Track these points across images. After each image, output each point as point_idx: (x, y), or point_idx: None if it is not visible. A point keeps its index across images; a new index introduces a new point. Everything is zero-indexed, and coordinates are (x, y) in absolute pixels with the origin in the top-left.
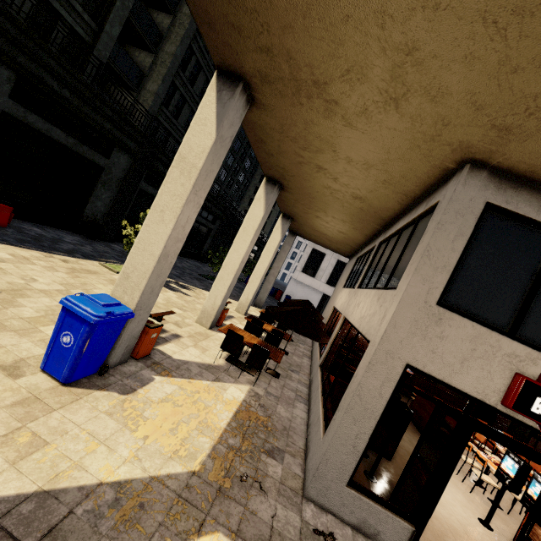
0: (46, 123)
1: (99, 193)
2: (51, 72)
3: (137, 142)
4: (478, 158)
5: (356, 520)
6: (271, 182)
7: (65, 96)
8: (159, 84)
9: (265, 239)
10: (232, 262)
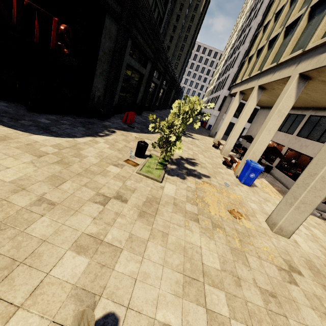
0: (134, 61)
1: (141, 90)
2: (140, 32)
3: (154, 54)
4: None
5: (322, 210)
6: (261, 88)
7: (140, 42)
8: (149, 1)
9: (179, 86)
10: (239, 128)
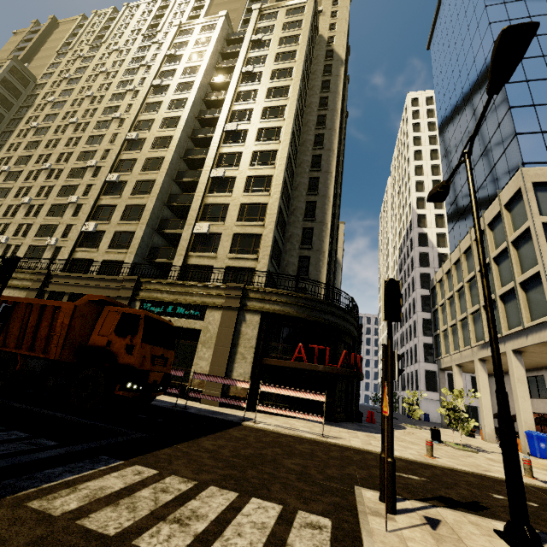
0: None
1: None
2: None
3: None
4: None
5: None
6: (481, 360)
7: None
8: None
9: None
10: (487, 404)
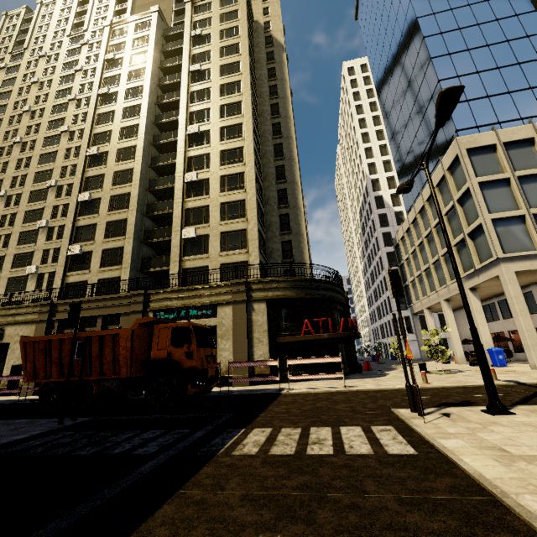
0: None
1: None
2: None
3: None
4: (535, 282)
5: None
6: (446, 301)
7: None
8: None
9: None
10: (455, 335)
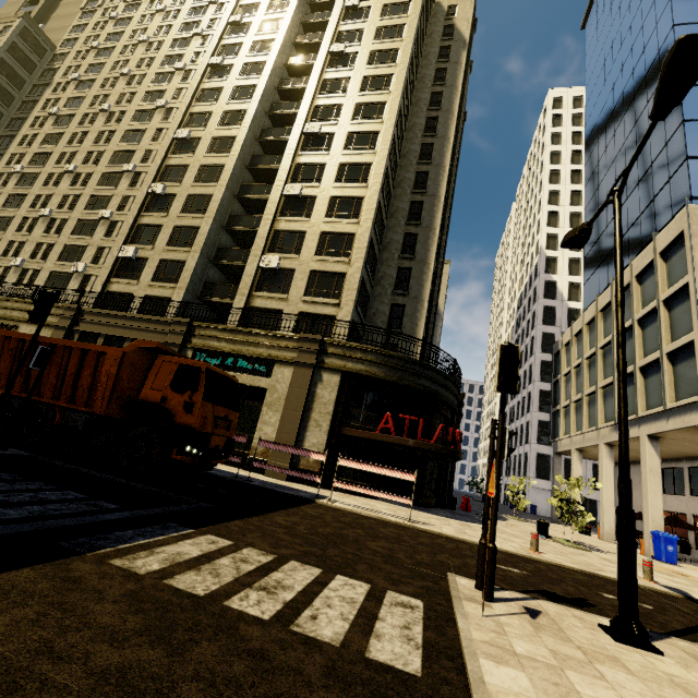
0: None
1: None
2: None
3: None
4: None
5: None
6: (608, 445)
7: None
8: None
9: None
10: (609, 497)
